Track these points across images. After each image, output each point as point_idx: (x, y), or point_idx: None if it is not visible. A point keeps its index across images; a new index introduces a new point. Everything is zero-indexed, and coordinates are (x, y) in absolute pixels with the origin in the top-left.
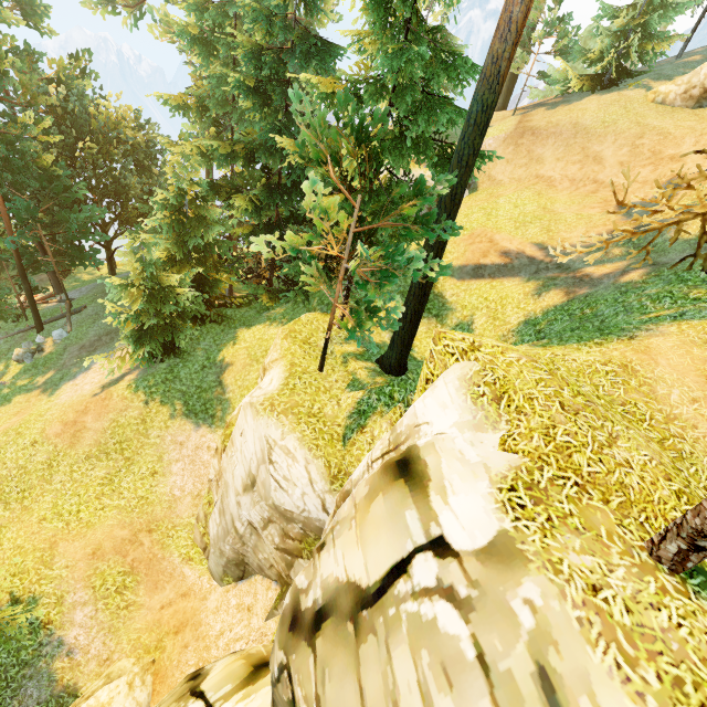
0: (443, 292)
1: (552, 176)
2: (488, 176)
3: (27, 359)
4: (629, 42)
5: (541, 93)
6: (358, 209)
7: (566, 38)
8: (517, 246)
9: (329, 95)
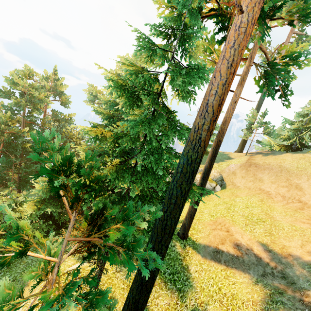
0: (189, 265)
1: (269, 191)
2: (232, 182)
3: None
4: (303, 133)
5: (260, 148)
6: (74, 221)
7: (268, 129)
8: (247, 242)
9: (101, 136)
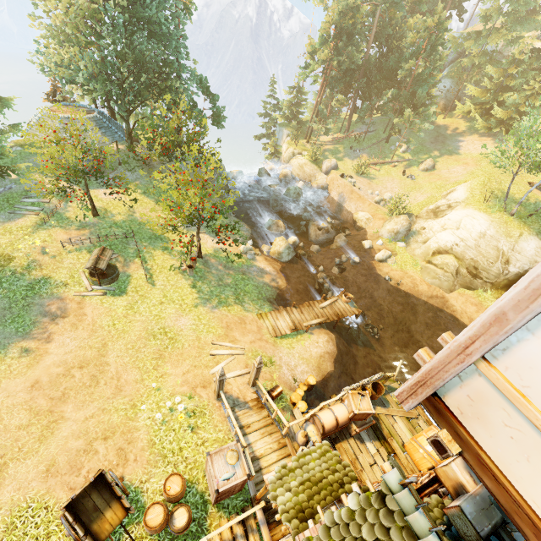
0: None
1: None
2: None
3: (410, 150)
4: None
5: None
6: None
7: None
8: None
9: None
